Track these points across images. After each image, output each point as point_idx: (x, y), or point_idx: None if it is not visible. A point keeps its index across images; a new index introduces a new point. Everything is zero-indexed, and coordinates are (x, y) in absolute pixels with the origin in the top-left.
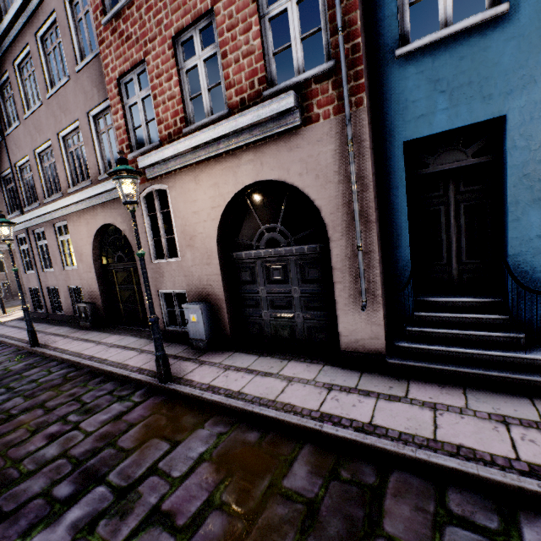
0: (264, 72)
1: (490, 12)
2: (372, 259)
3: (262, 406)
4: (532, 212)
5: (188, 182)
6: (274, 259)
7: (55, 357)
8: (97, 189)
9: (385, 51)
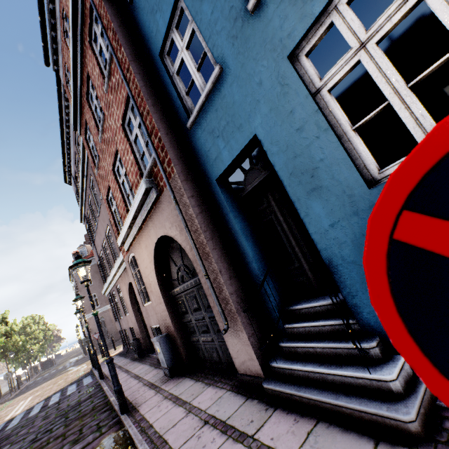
0: (139, 171)
1: (213, 76)
2: (220, 282)
3: (149, 442)
4: (314, 204)
5: (138, 248)
6: (188, 291)
7: (103, 388)
8: (118, 262)
9: (185, 128)
